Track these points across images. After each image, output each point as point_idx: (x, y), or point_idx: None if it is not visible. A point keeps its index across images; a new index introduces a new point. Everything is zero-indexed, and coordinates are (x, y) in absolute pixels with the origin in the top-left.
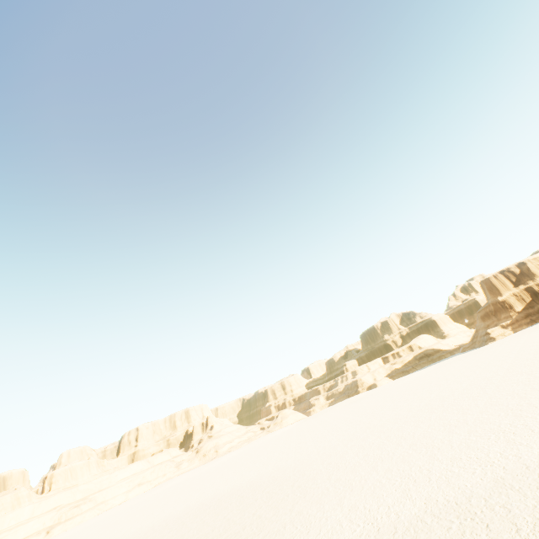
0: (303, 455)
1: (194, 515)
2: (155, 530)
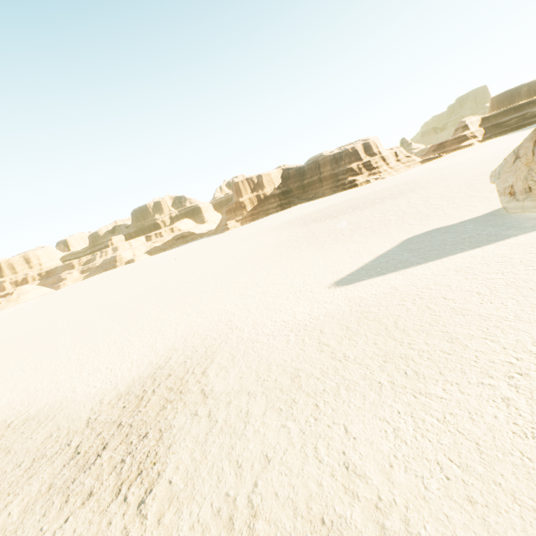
0: (23, 329)
1: None
2: None
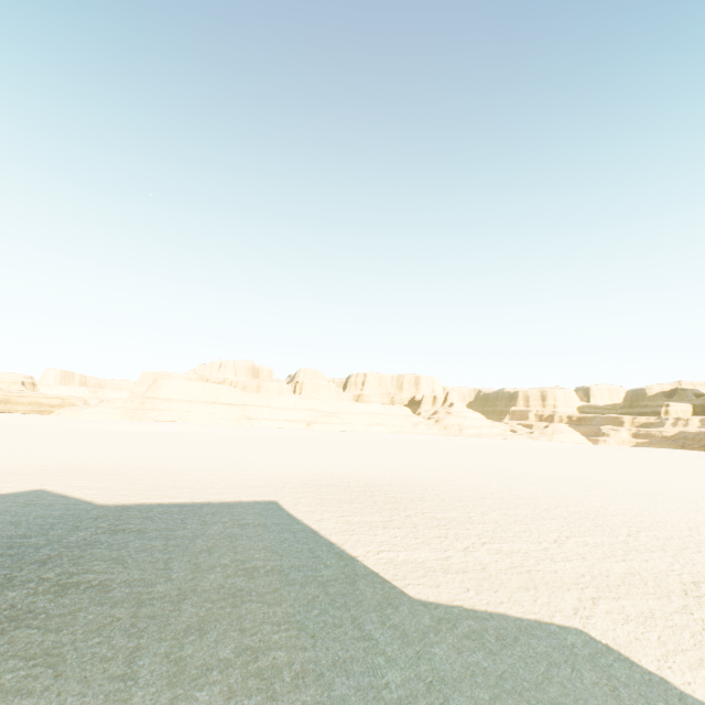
0: None
1: (555, 482)
2: (494, 473)
